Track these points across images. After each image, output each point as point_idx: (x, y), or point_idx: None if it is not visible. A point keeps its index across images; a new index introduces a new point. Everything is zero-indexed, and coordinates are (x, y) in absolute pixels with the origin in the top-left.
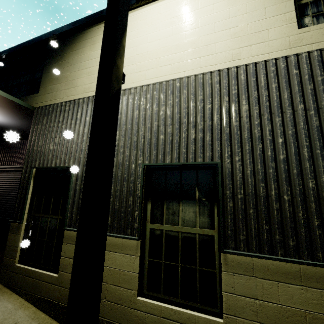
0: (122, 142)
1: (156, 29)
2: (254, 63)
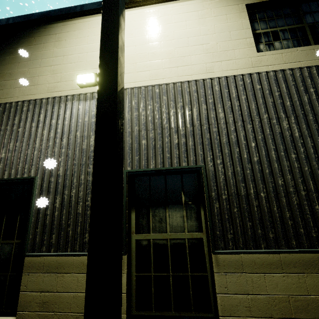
0: None
1: (131, 35)
2: (225, 76)
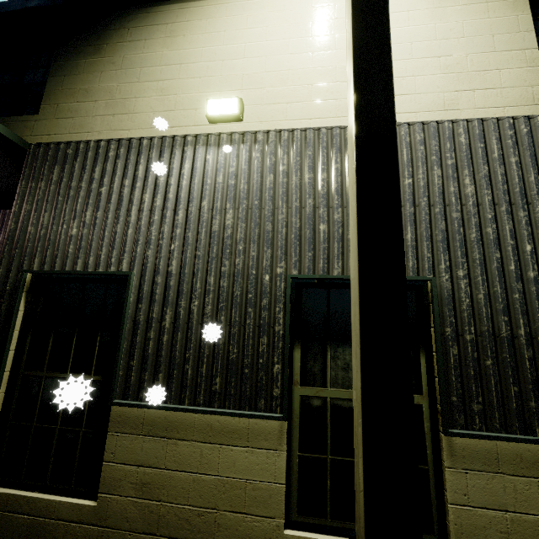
0: (242, 231)
1: (305, 32)
2: (480, 119)
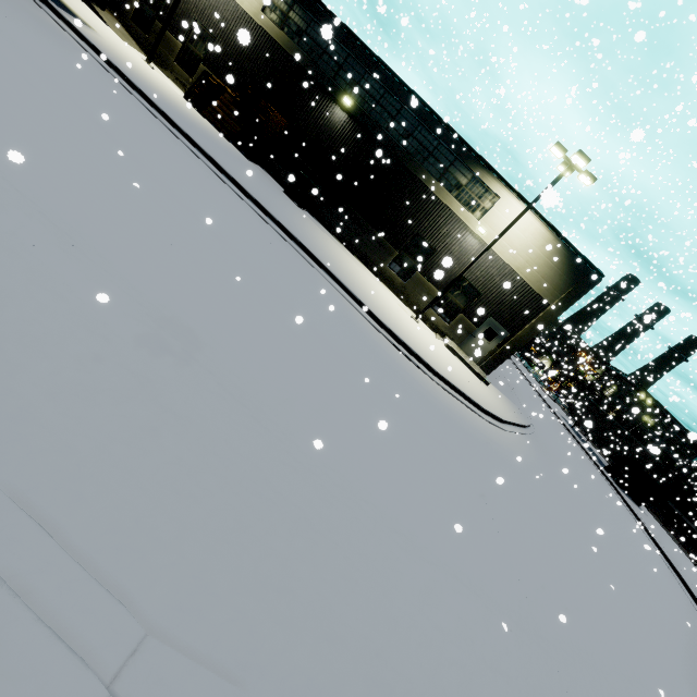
0: (193, 0)
1: None
2: (245, 11)
